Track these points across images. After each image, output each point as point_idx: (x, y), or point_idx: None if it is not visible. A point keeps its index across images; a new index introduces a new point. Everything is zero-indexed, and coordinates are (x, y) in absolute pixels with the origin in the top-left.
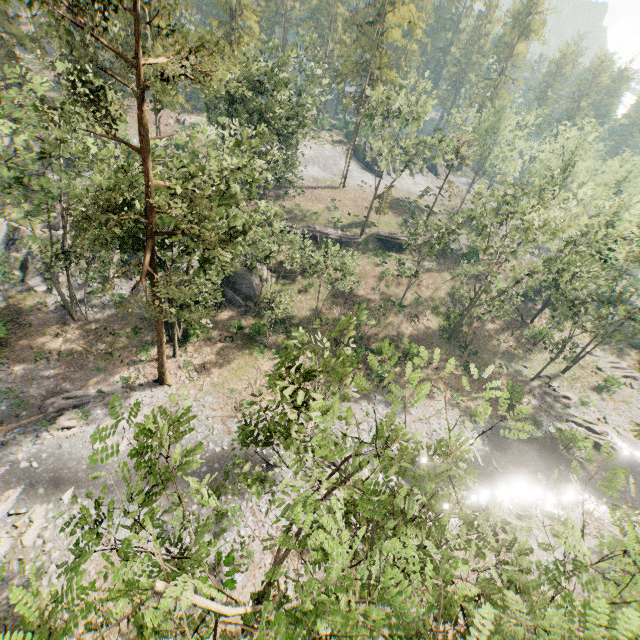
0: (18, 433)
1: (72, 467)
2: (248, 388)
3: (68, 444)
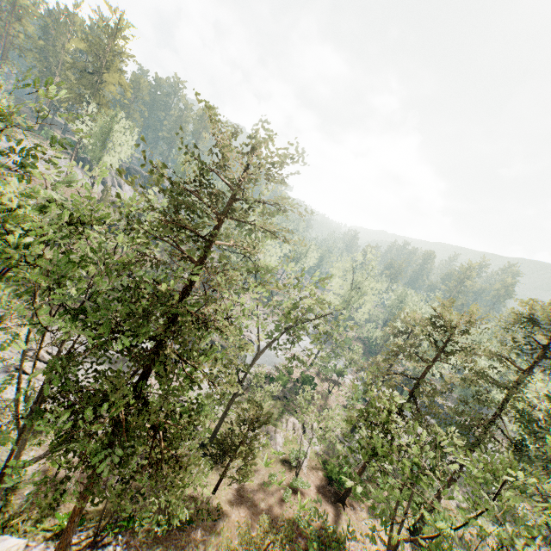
0: None
1: None
2: None
3: None
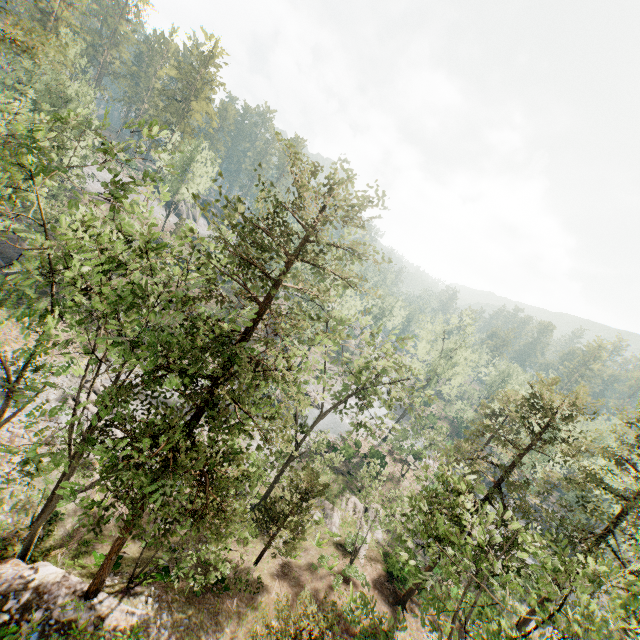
0: None
1: None
2: (1, 333)
3: None
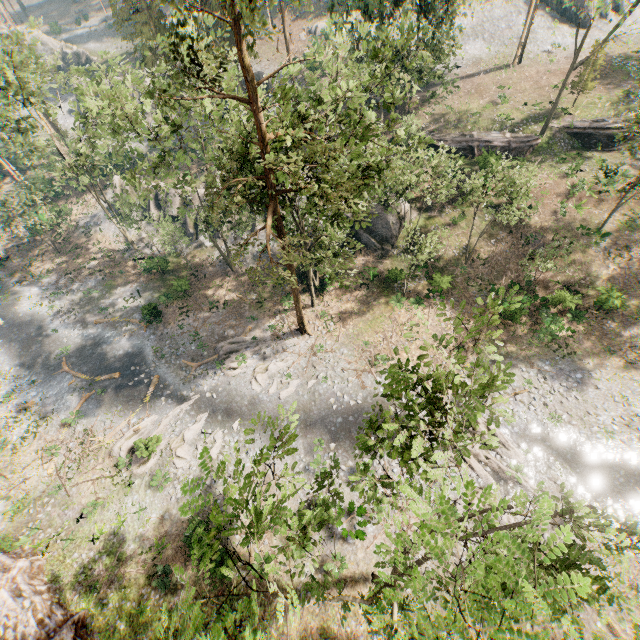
0: (202, 369)
1: (238, 402)
2: (383, 342)
3: (234, 382)
